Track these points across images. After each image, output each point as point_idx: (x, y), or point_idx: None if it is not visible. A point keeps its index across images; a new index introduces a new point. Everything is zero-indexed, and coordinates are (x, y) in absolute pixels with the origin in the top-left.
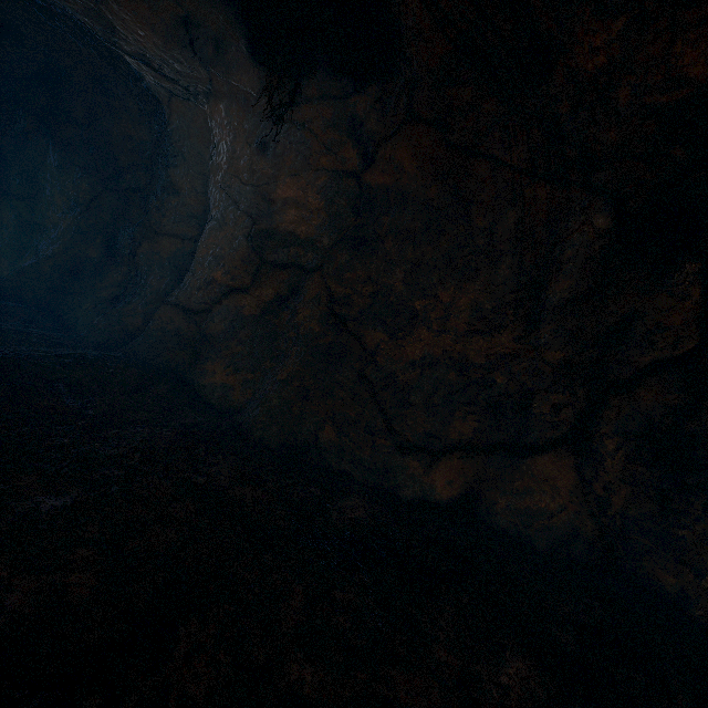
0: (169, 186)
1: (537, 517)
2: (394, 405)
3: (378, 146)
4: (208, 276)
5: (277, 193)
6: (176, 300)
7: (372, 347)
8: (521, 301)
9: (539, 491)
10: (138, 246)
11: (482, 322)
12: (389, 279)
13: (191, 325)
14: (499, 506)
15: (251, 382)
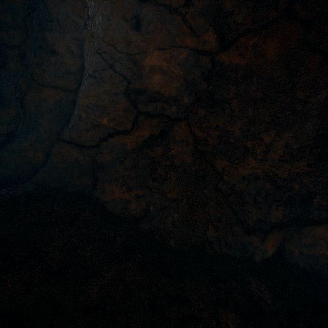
0: (46, 46)
1: (319, 259)
2: (237, 204)
3: (241, 35)
4: (94, 120)
5: (145, 61)
6: (69, 138)
7: (220, 170)
8: (316, 144)
9: (319, 245)
10: (25, 94)
11: (290, 155)
12: (231, 127)
13: (86, 157)
14: (296, 253)
15: (142, 196)
